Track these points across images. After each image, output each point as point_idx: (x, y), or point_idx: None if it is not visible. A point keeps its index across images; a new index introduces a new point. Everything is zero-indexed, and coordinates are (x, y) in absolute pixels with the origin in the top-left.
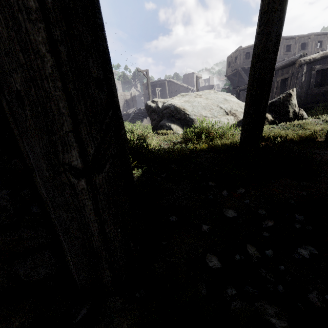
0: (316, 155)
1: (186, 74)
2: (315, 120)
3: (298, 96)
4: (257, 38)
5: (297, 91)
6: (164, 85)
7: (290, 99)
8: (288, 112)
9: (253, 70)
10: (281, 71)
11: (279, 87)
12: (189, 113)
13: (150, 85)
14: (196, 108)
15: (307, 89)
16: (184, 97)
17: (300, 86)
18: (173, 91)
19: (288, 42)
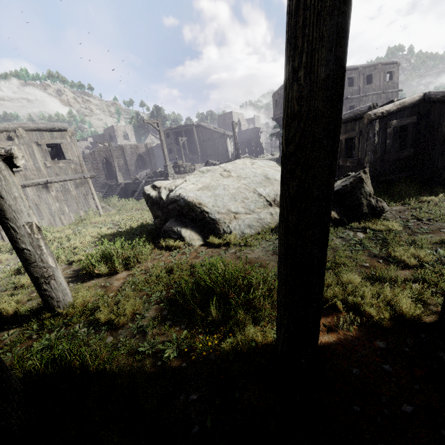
0: (440, 437)
1: (222, 114)
2: (401, 209)
3: (371, 165)
4: (284, 165)
5: (369, 157)
6: (192, 131)
7: (361, 185)
8: (360, 205)
9: (285, 226)
10: (344, 126)
11: (344, 149)
12: (210, 210)
13: (173, 132)
14: (220, 200)
15: (383, 155)
16: (204, 176)
17: (373, 151)
18: (206, 140)
19: (350, 74)
